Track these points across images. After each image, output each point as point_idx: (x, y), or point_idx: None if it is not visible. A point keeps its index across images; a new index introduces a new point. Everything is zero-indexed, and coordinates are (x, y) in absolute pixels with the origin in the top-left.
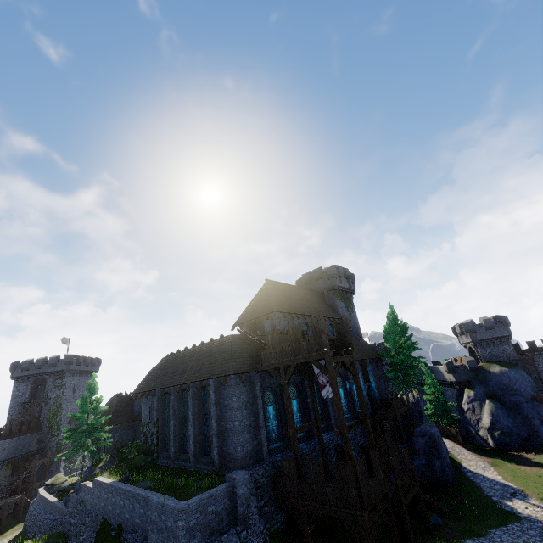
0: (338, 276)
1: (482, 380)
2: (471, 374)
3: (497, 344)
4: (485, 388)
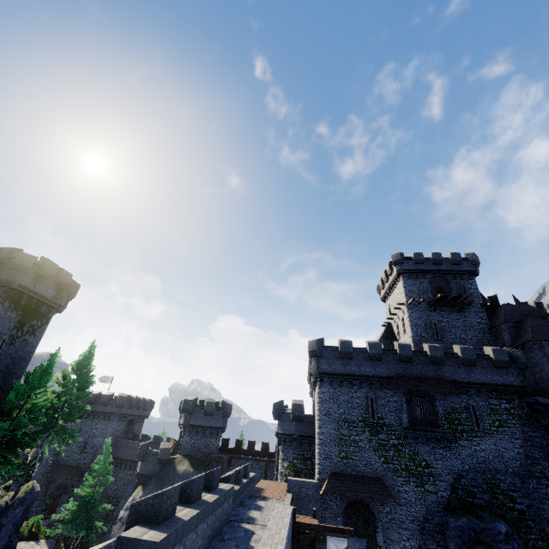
0: (37, 273)
1: (161, 479)
2: (157, 467)
3: (206, 435)
4: (157, 491)
